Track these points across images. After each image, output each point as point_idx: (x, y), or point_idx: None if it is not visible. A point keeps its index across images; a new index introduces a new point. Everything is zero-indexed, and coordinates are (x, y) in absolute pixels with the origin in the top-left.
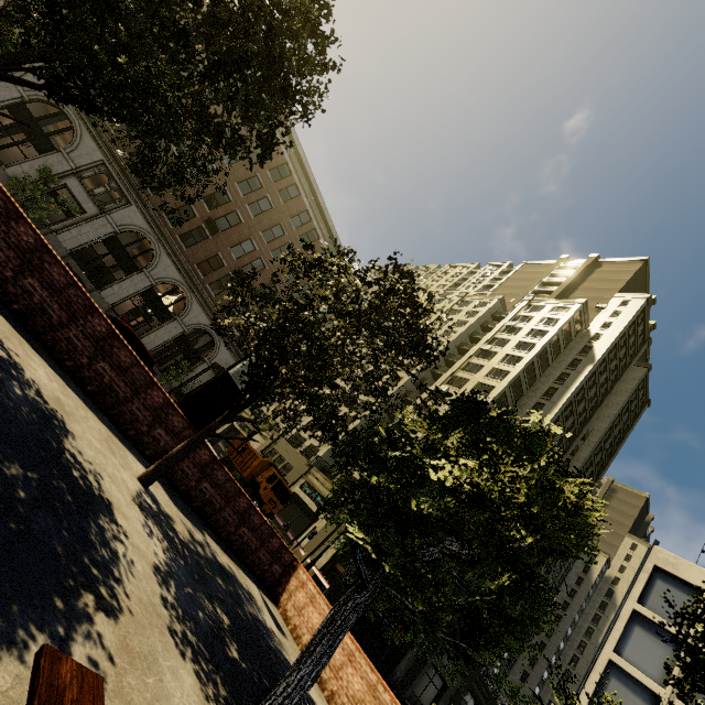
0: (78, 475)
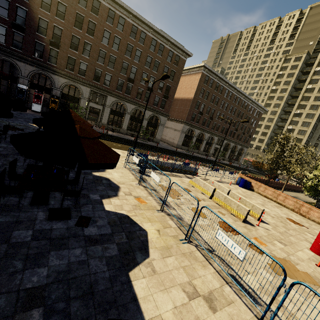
0: None
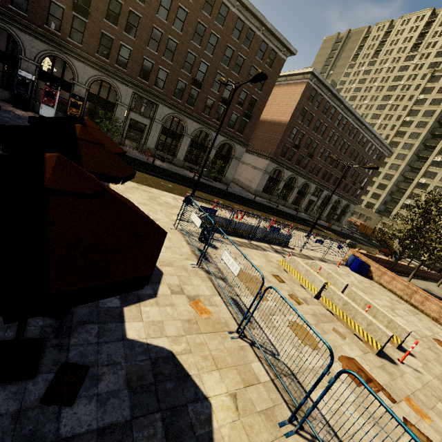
0: None
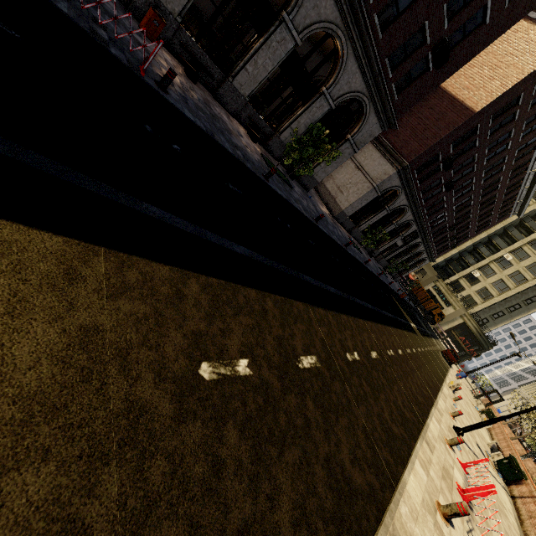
0: None
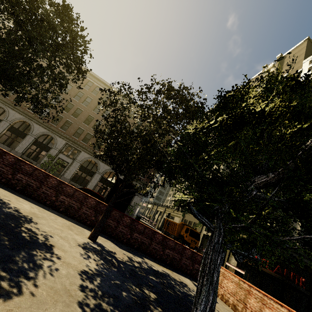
0: (27, 235)
